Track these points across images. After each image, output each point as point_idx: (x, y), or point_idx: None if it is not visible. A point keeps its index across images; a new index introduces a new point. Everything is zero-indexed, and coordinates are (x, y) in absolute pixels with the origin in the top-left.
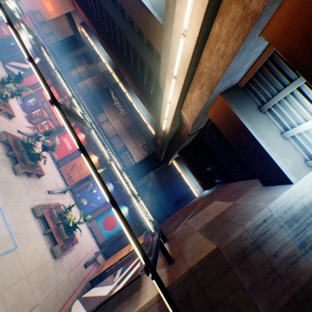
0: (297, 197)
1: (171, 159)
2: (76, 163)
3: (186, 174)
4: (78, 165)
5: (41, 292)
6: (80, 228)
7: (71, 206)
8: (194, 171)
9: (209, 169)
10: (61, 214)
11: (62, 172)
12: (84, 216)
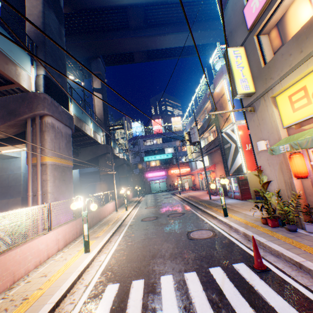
0: (25, 160)
1: None
2: None
3: None
4: None
5: None
6: None
7: None
8: None
9: None
10: None
11: None
12: None
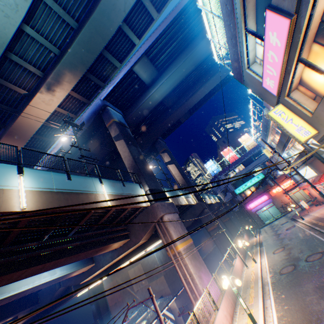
0: None
1: None
2: None
3: None
4: None
5: None
6: None
7: None
8: None
9: None
10: None
11: None
12: None
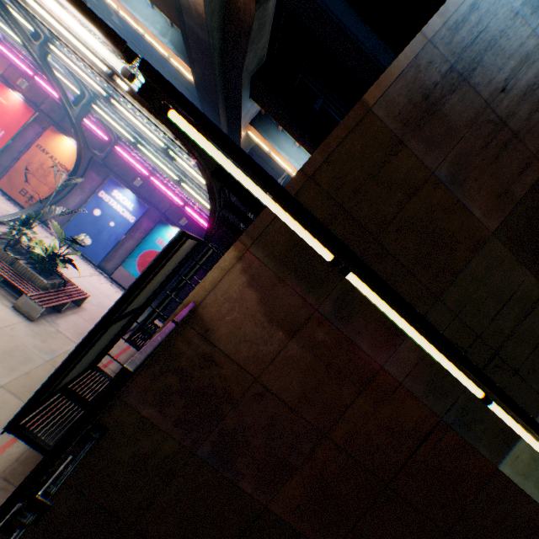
0: None
1: (243, 123)
2: (31, 165)
3: (281, 151)
4: (36, 168)
5: (5, 369)
6: (72, 262)
7: (27, 221)
8: (291, 121)
9: (321, 103)
10: (15, 245)
11: (7, 193)
12: (96, 267)
